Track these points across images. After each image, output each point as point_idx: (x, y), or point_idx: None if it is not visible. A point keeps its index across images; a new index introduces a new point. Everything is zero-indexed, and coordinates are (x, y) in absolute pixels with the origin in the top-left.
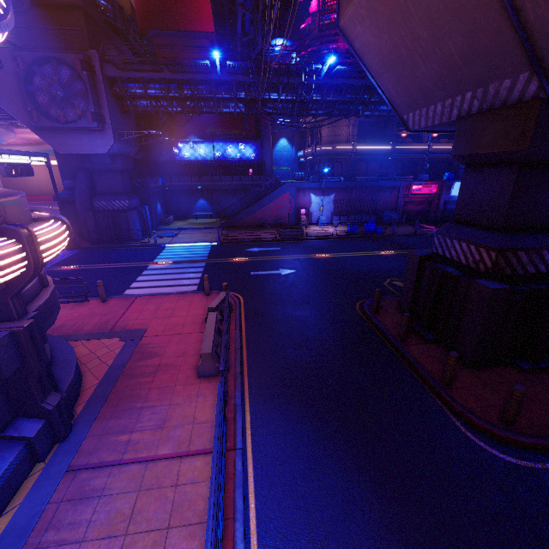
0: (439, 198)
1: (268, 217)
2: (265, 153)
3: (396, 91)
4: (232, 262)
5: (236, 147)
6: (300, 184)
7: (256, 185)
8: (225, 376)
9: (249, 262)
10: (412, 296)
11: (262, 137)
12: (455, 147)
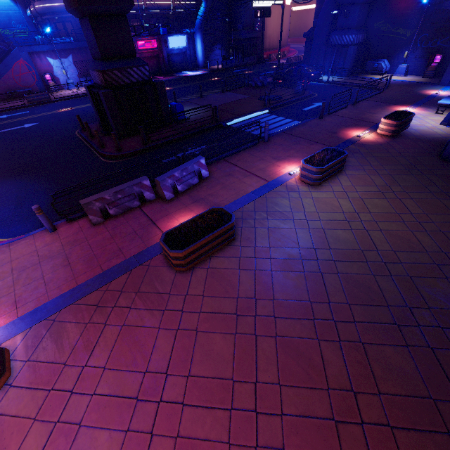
0: (162, 52)
1: (13, 87)
2: None
3: None
4: None
5: None
6: (30, 48)
7: None
8: None
9: None
10: (98, 114)
11: None
12: (65, 5)
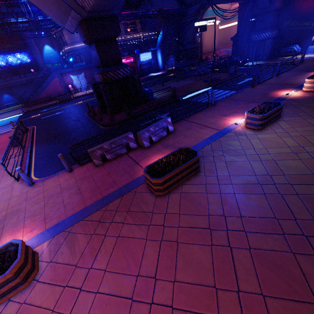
0: (136, 64)
1: (51, 94)
2: (36, 57)
3: (53, 16)
4: (32, 117)
5: (14, 56)
6: (61, 71)
7: (38, 78)
8: (20, 140)
9: (41, 115)
10: (98, 101)
11: (29, 47)
12: (81, 39)
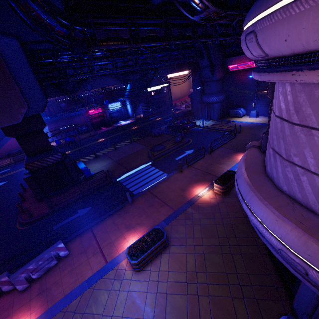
0: (105, 113)
1: (10, 150)
2: None
3: None
4: None
5: None
6: None
7: None
8: None
9: None
10: None
11: None
12: None
